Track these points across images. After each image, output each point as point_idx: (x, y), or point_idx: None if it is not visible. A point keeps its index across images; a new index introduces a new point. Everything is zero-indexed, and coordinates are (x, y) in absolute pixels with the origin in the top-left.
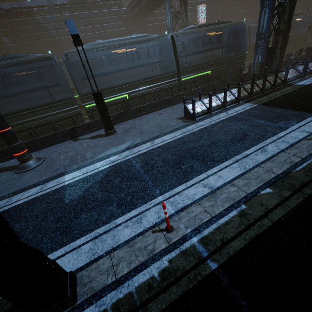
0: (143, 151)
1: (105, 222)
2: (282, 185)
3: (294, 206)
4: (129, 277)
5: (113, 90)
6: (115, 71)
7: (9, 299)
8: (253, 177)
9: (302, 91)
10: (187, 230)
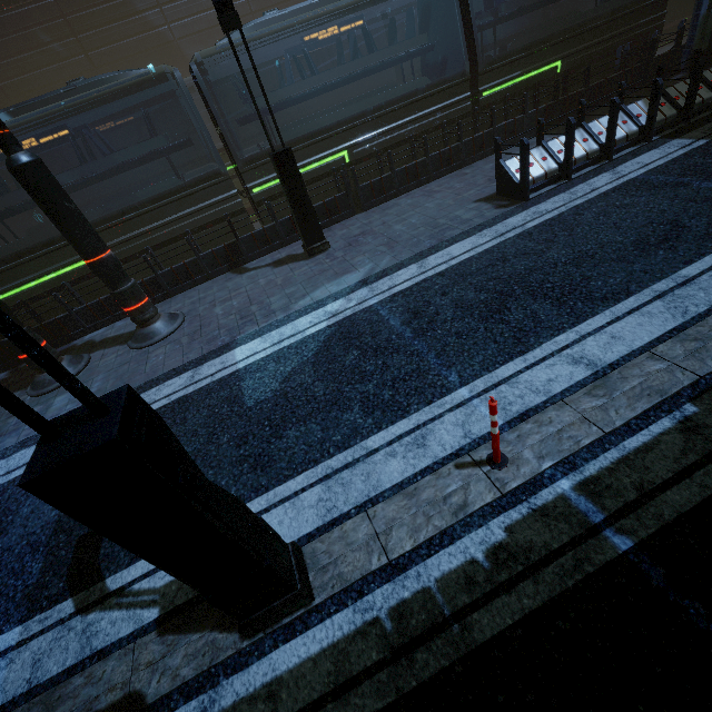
0: (403, 287)
1: (341, 445)
2: None
3: None
4: (417, 559)
5: (312, 144)
6: (315, 93)
7: (198, 588)
8: None
9: None
10: (544, 463)
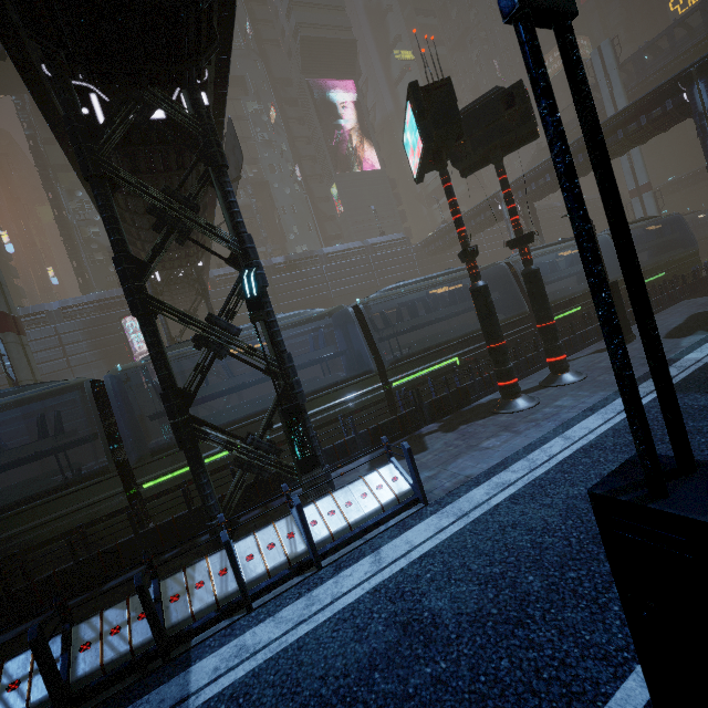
0: None
1: None
2: None
3: None
4: None
5: (565, 302)
6: (551, 282)
7: None
8: None
9: None
10: None
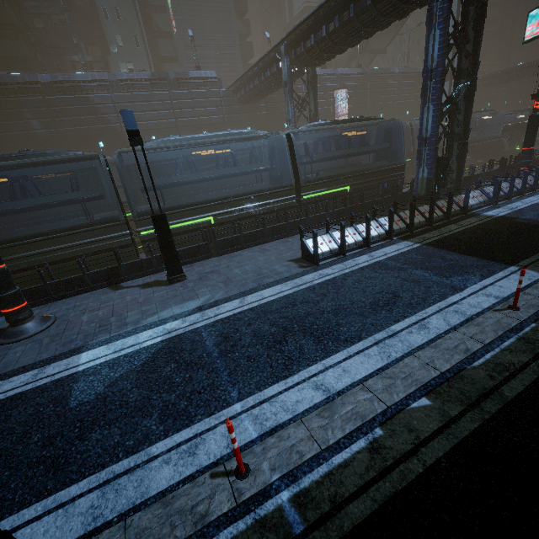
0: (224, 316)
1: (130, 449)
2: (449, 392)
3: (465, 436)
4: None
5: (189, 210)
6: (196, 181)
7: None
8: (400, 375)
9: (491, 226)
10: (274, 475)
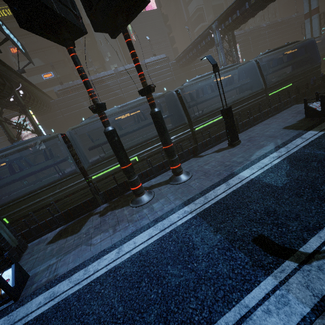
0: (304, 144)
1: None
2: None
3: None
4: None
5: (215, 112)
6: (212, 98)
7: None
8: None
9: None
10: None
